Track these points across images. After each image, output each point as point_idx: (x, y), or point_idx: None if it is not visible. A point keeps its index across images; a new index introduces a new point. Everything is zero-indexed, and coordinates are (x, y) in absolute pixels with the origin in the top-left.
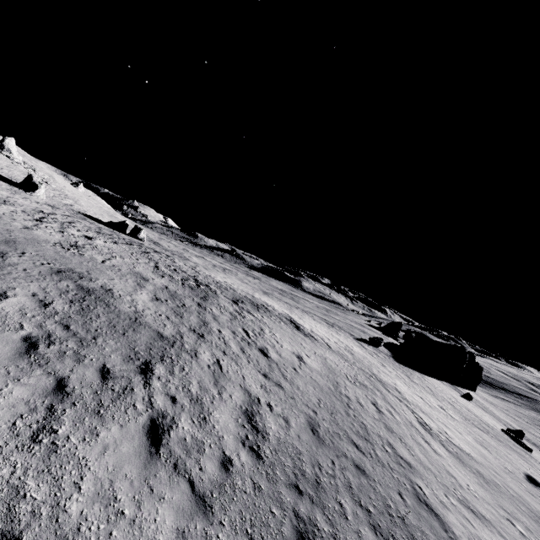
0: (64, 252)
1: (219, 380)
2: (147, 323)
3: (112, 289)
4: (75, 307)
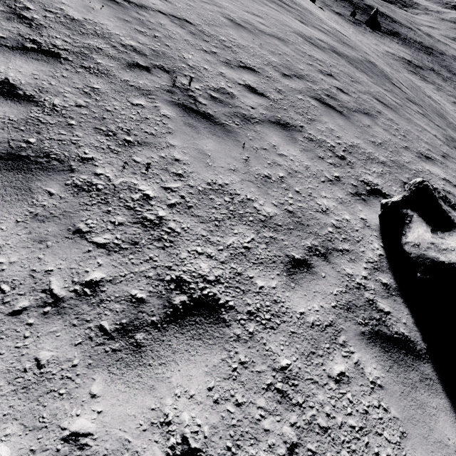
0: (230, 2)
1: (387, 73)
2: (358, 57)
3: (315, 37)
4: (364, 74)
